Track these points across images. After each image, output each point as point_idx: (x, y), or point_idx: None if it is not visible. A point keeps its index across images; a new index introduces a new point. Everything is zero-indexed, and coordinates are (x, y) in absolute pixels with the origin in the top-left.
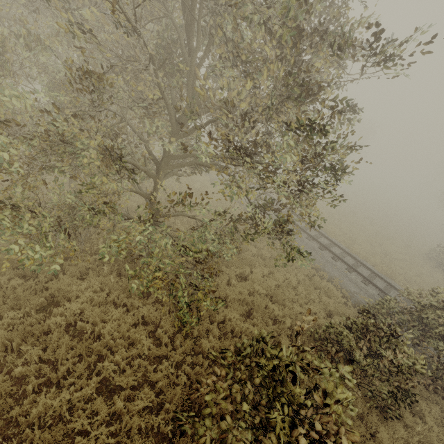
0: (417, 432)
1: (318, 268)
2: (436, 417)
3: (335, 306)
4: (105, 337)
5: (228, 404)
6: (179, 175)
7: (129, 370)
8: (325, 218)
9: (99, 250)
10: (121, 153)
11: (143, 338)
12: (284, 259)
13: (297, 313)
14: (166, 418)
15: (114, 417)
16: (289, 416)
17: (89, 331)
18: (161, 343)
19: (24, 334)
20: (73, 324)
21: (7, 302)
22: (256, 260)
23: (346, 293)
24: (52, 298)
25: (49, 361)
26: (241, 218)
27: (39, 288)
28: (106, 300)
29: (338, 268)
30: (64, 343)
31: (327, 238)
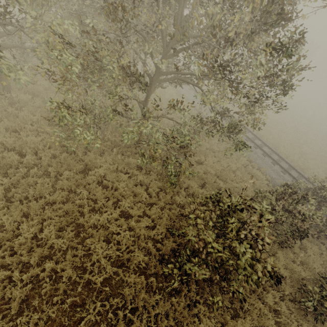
0: (301, 257)
1: (251, 160)
2: (314, 252)
3: (260, 185)
4: (120, 189)
5: (200, 222)
6: (164, 88)
7: (136, 207)
8: (260, 126)
9: (108, 138)
10: (137, 70)
11: (142, 192)
12: (234, 150)
13: (234, 187)
14: (158, 233)
15: (130, 229)
16: (235, 229)
17: (110, 186)
18: (151, 196)
19: (76, 184)
20: (100, 181)
21: (63, 166)
22: (208, 152)
23: (269, 178)
24: (86, 166)
25: (91, 199)
26: (207, 121)
27: (77, 159)
28: (116, 169)
29: (265, 161)
30: (99, 190)
31: (260, 141)
